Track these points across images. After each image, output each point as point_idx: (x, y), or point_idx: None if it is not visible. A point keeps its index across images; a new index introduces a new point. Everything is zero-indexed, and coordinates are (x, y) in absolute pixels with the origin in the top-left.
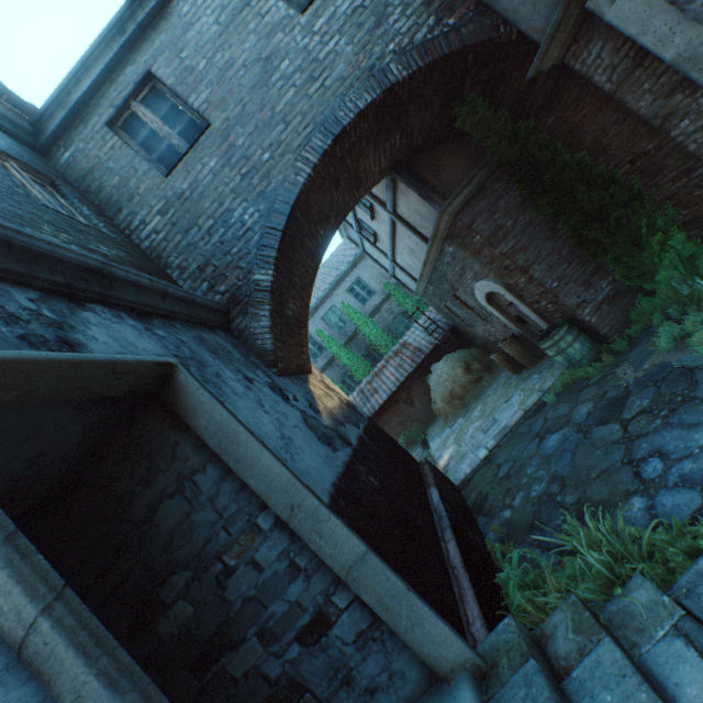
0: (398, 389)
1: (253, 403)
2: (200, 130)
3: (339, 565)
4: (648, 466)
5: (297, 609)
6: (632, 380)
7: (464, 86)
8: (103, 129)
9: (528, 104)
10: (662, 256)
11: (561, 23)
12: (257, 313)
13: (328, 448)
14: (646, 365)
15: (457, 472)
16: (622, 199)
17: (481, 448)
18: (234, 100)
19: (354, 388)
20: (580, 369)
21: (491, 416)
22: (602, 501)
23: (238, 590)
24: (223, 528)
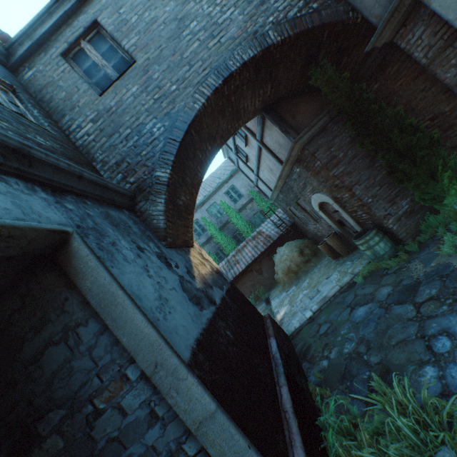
0: (253, 262)
1: (139, 268)
2: (128, 65)
3: (191, 419)
4: (438, 342)
5: (152, 452)
6: (422, 273)
7: (319, 54)
8: (58, 57)
9: (362, 73)
10: (451, 186)
11: (396, 10)
12: (155, 200)
13: (197, 307)
14: (433, 263)
15: (289, 325)
16: (424, 144)
17: (307, 310)
18: (154, 46)
19: (223, 258)
20: (382, 261)
21: (316, 288)
22: (400, 365)
23: (104, 430)
24: (97, 375)
